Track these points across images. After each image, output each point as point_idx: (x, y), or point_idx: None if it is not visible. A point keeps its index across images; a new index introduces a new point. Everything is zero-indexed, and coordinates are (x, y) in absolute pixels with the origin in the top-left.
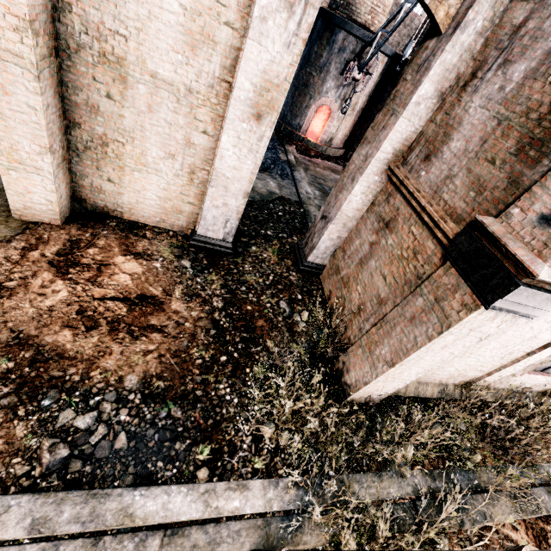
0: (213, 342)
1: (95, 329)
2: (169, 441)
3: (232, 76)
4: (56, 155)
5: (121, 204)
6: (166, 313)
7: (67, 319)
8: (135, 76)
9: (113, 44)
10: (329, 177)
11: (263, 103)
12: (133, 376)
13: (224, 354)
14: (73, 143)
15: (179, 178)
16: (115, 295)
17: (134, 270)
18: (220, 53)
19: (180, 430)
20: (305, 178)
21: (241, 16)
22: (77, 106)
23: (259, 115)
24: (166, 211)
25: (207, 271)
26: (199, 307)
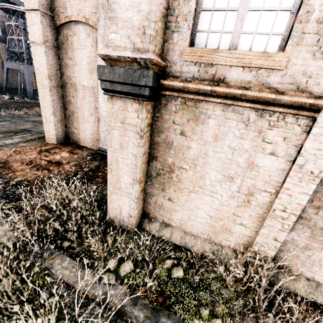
0: (65, 178)
1: (28, 165)
2: (2, 198)
3: None
4: (57, 117)
5: (80, 138)
6: (59, 167)
7: (24, 161)
8: (79, 88)
9: (73, 80)
10: None
11: None
12: (21, 178)
13: (65, 183)
14: (66, 115)
15: (95, 123)
16: (48, 160)
17: (65, 156)
18: None
19: (10, 197)
20: None
21: None
22: (67, 102)
23: None
24: (93, 140)
25: (95, 161)
26: (75, 168)
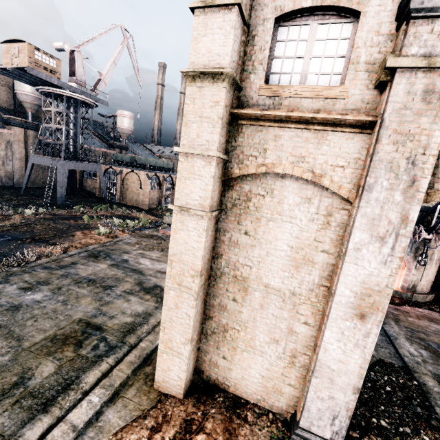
0: None
1: None
2: None
3: (329, 282)
4: (193, 342)
5: (229, 378)
6: None
7: None
8: (253, 286)
9: (242, 270)
10: (429, 329)
11: (365, 305)
12: None
13: None
14: (205, 329)
15: (281, 360)
16: None
17: None
18: (318, 268)
19: None
20: (400, 333)
21: (334, 245)
22: (213, 306)
23: (362, 315)
24: (267, 389)
25: None
26: None
